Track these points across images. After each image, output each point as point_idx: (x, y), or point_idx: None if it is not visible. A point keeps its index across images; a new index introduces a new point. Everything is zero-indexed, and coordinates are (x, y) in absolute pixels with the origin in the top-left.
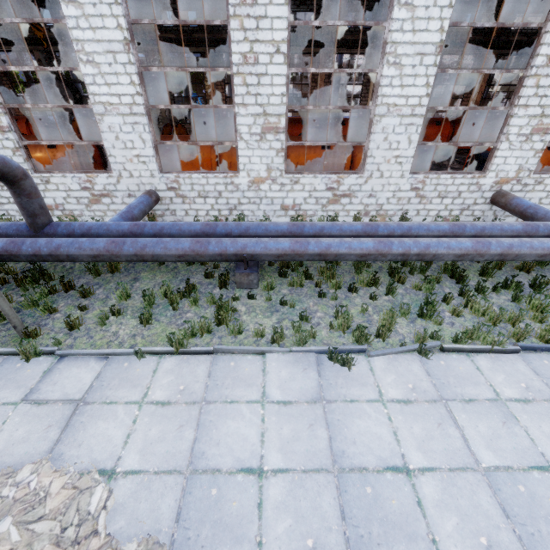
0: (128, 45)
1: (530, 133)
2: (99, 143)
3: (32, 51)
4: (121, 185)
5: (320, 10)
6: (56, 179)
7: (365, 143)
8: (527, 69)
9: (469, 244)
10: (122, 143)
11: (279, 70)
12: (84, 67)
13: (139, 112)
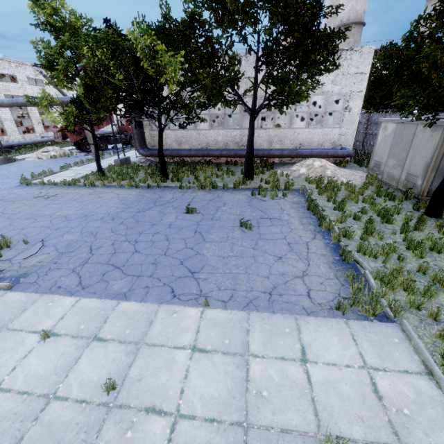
0: None
1: (38, 123)
2: None
3: None
4: None
5: None
6: None
7: (4, 128)
8: (28, 111)
9: (47, 139)
10: None
11: None
12: None
13: None
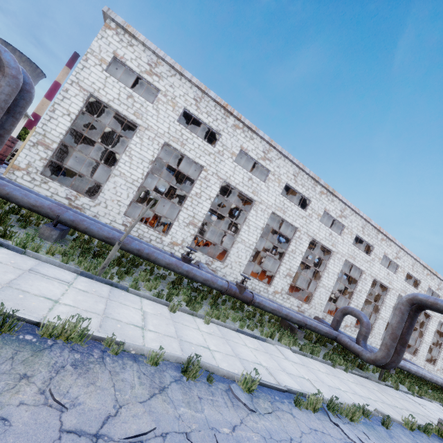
0: (338, 274)
1: None
2: (312, 293)
3: (166, 187)
4: (310, 310)
5: (288, 240)
6: (292, 299)
7: (373, 325)
8: None
9: (430, 375)
10: (320, 297)
11: (364, 296)
12: (325, 273)
13: (330, 290)
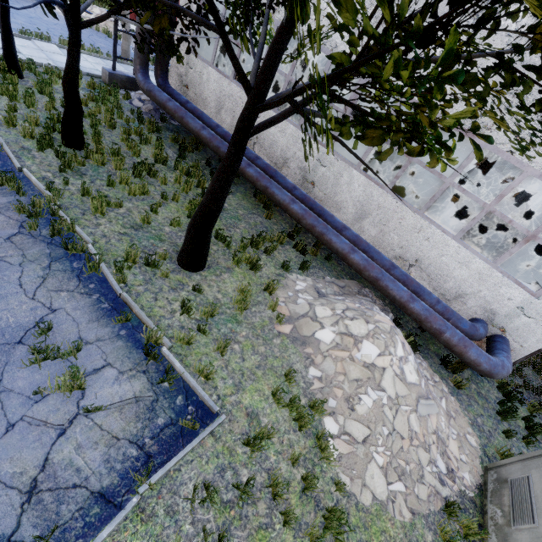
0: None
1: None
2: None
3: None
4: None
5: None
6: None
7: None
8: None
9: None
10: None
11: None
12: None
13: None
